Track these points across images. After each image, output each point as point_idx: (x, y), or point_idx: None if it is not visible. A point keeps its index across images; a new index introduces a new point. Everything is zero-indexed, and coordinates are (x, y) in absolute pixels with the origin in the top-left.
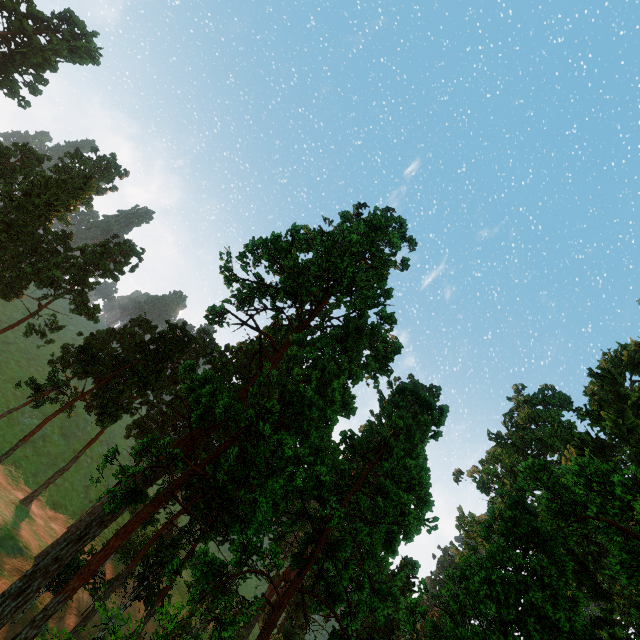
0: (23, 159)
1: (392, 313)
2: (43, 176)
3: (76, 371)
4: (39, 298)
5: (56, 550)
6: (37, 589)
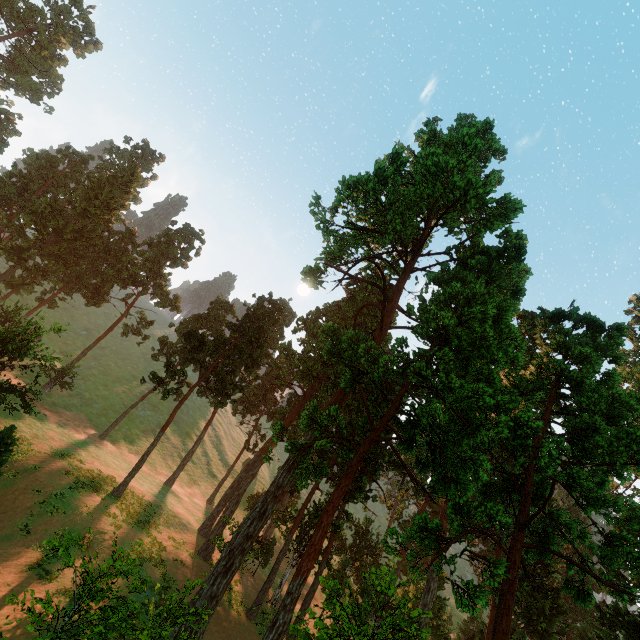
0: (71, 164)
1: (519, 231)
2: (93, 177)
3: (183, 360)
4: (123, 299)
5: (244, 528)
6: (239, 565)
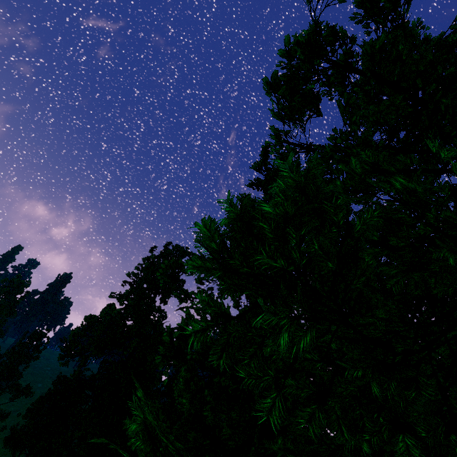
0: None
1: None
2: None
3: (15, 450)
4: None
5: None
6: None
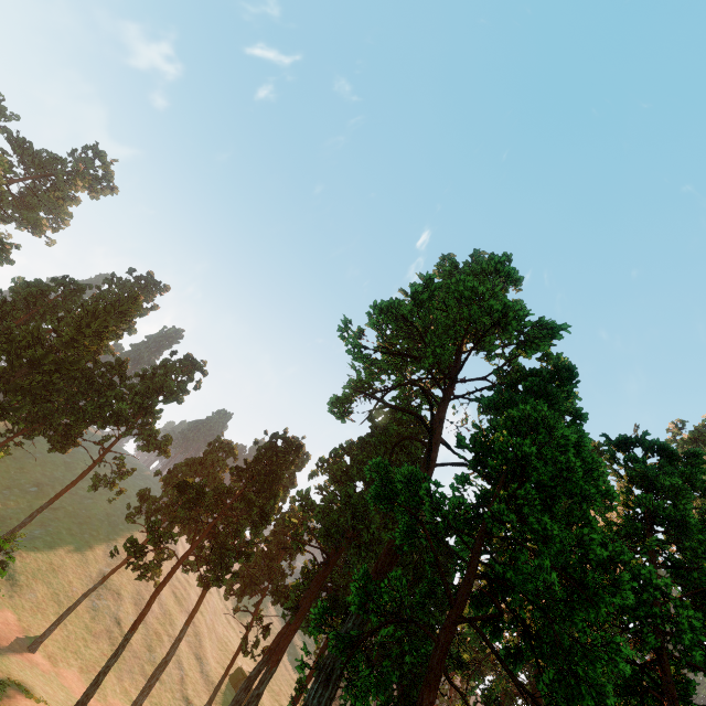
0: (65, 292)
1: (559, 354)
2: (89, 305)
3: (171, 519)
4: (99, 442)
5: None
6: None
